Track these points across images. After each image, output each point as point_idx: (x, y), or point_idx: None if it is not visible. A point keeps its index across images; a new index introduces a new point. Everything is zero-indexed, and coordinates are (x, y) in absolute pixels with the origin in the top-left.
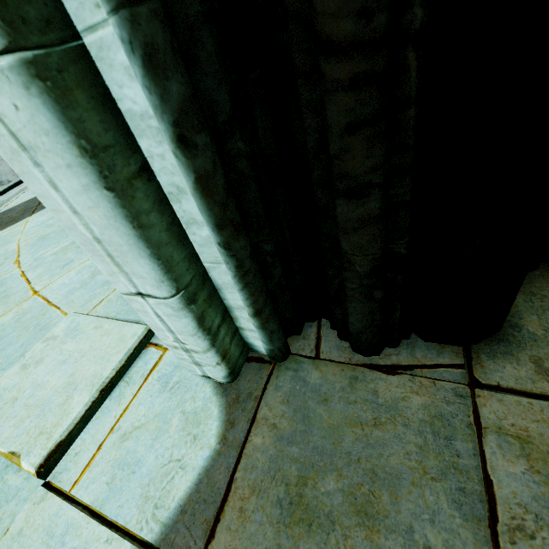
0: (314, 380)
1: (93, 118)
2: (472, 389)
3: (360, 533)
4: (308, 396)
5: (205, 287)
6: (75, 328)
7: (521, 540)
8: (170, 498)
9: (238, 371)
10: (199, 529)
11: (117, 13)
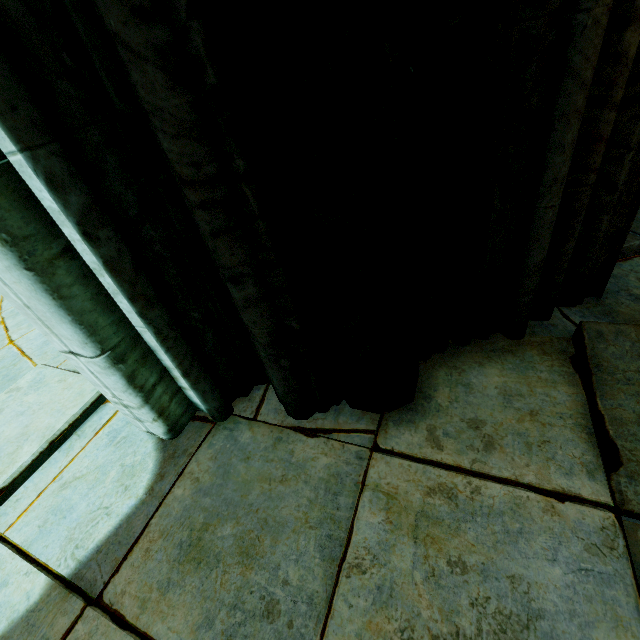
0: (244, 439)
1: (15, 216)
2: (371, 453)
3: (237, 570)
4: (234, 454)
5: (137, 349)
6: (40, 381)
7: (355, 575)
8: (90, 540)
9: (181, 428)
10: (108, 566)
11: (22, 153)
